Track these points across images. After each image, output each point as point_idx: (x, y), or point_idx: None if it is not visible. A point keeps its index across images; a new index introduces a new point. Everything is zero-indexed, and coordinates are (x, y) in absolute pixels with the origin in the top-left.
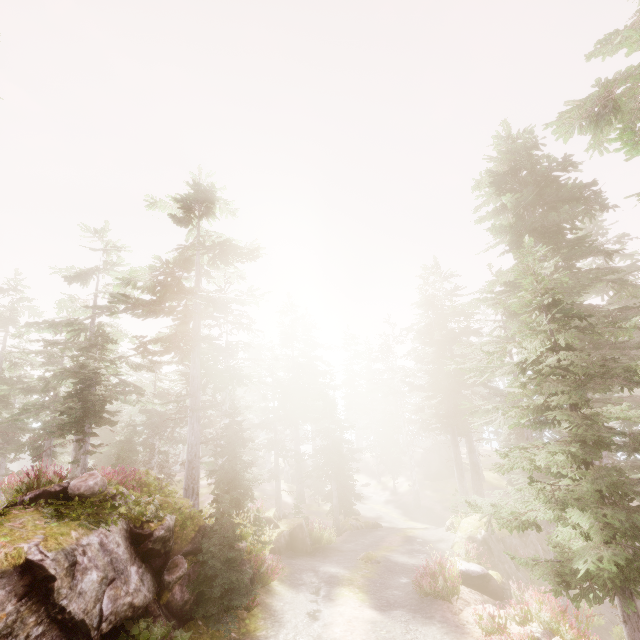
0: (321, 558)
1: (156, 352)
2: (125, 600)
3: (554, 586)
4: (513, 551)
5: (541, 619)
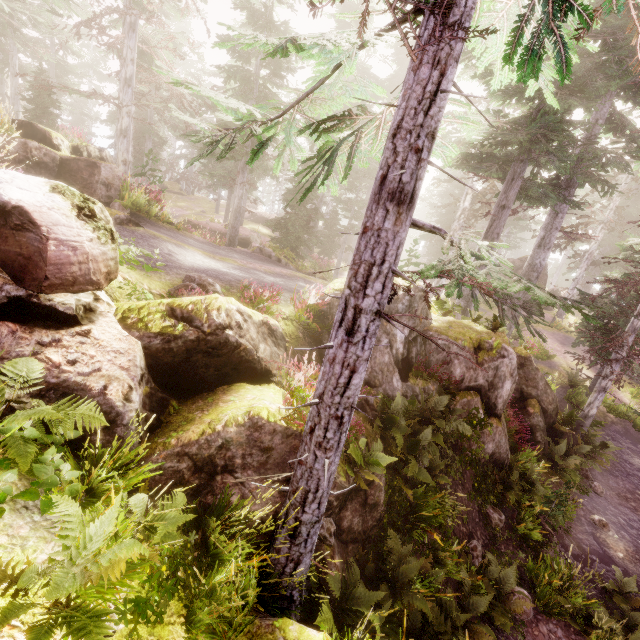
0: None
1: None
2: None
3: None
4: (438, 360)
5: None
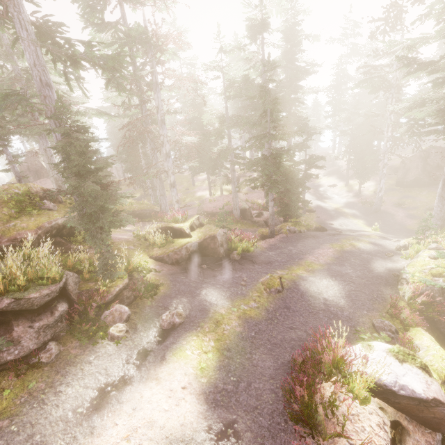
0: (223, 271)
1: None
2: None
3: None
4: None
5: None
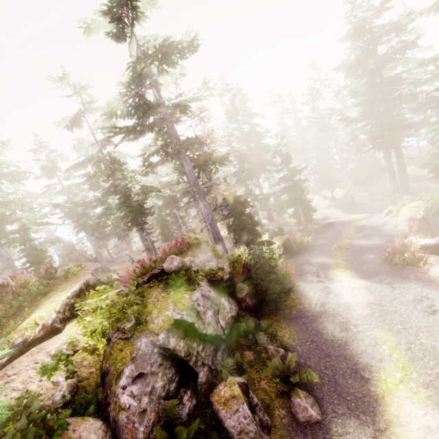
0: (307, 254)
1: (157, 162)
2: (228, 316)
3: None
4: None
5: None
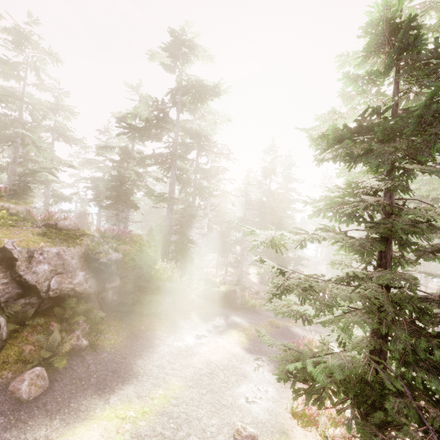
0: (240, 313)
1: (148, 164)
2: (69, 286)
3: (280, 372)
4: None
5: None
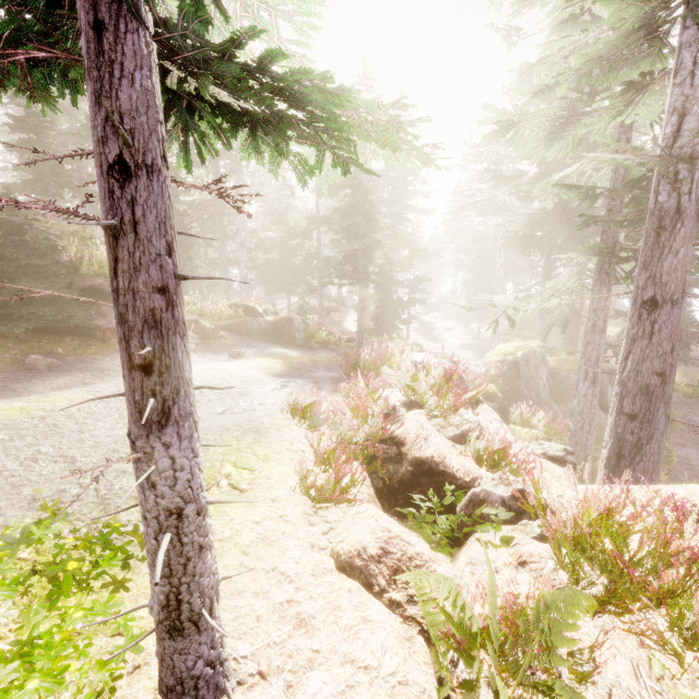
0: (298, 349)
1: None
2: None
3: None
4: (565, 387)
5: (398, 380)
